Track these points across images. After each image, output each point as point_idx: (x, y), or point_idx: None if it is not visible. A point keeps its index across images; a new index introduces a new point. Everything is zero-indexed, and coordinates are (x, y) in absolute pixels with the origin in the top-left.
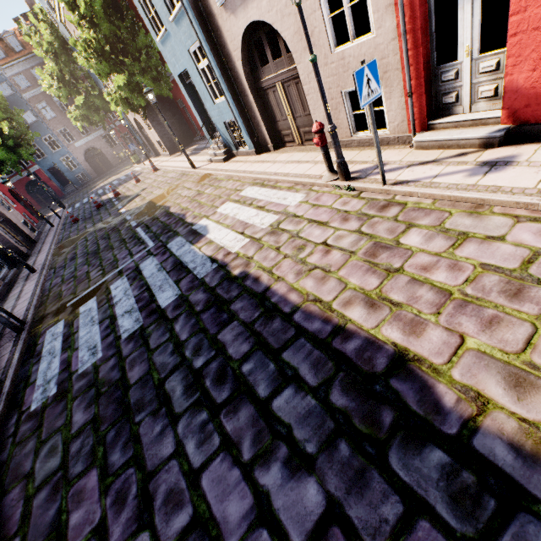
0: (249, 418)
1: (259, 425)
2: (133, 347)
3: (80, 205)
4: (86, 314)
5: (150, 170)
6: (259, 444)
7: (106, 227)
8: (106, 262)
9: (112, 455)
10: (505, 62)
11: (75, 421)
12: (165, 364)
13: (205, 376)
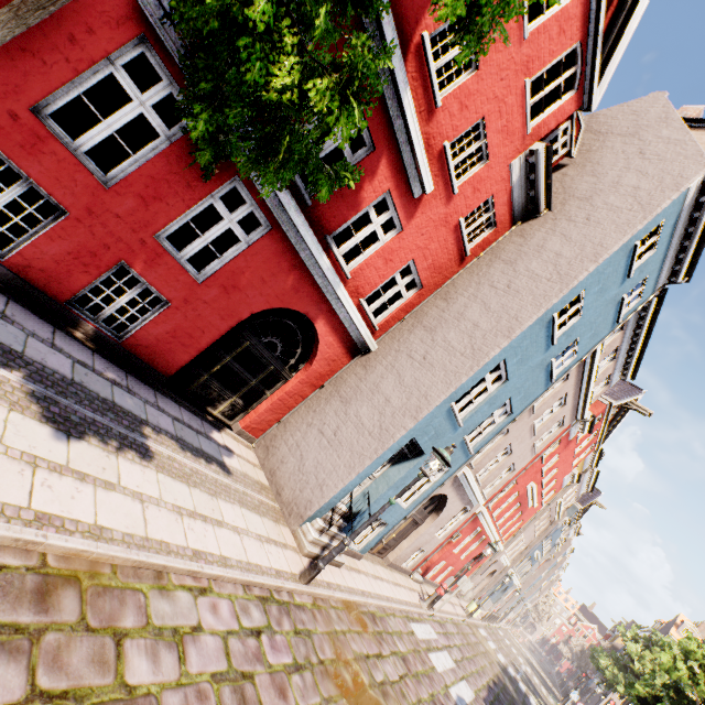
0: None
1: None
2: None
3: None
4: None
5: None
6: None
7: None
8: None
9: None
10: (434, 561)
11: None
12: None
13: None
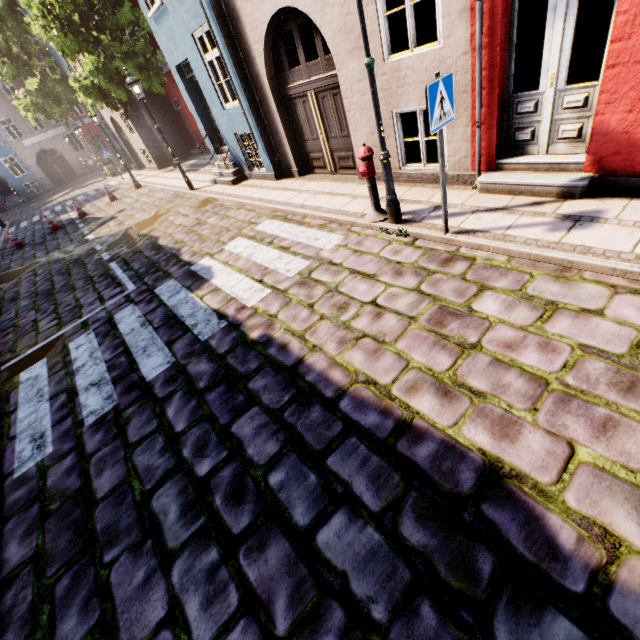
0: (283, 561)
1: (298, 572)
2: (103, 440)
3: (28, 225)
4: (30, 383)
5: (131, 186)
6: (301, 604)
7: (66, 258)
8: (63, 308)
9: (65, 620)
10: (598, 99)
11: (4, 559)
12: (151, 469)
13: (214, 490)
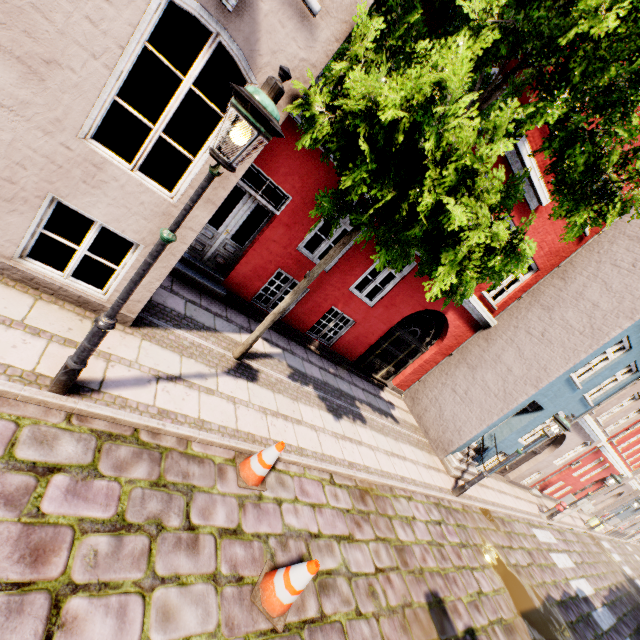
0: None
1: None
2: None
3: None
4: None
5: (105, 441)
6: None
7: None
8: None
9: None
10: (552, 481)
11: None
12: None
13: None
